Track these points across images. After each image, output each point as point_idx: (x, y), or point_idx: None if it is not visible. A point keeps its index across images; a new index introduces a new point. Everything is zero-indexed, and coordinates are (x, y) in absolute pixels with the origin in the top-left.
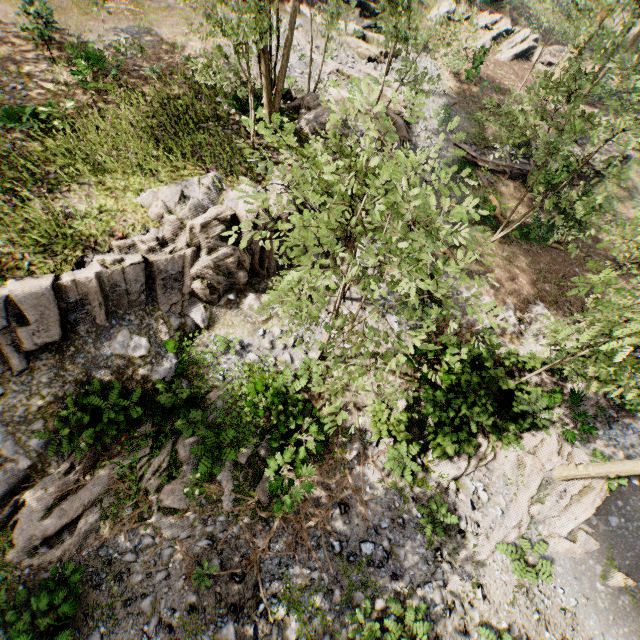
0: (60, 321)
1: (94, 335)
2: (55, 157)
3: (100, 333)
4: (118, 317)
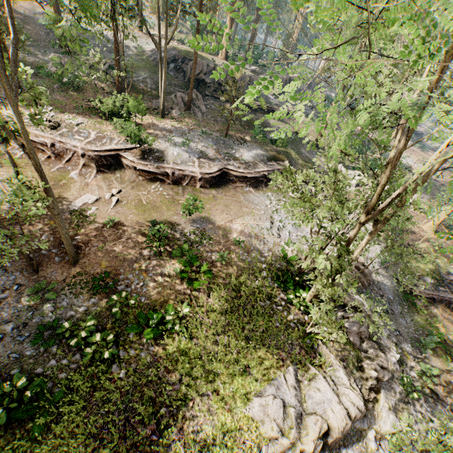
0: None
1: None
2: (176, 362)
3: None
4: None
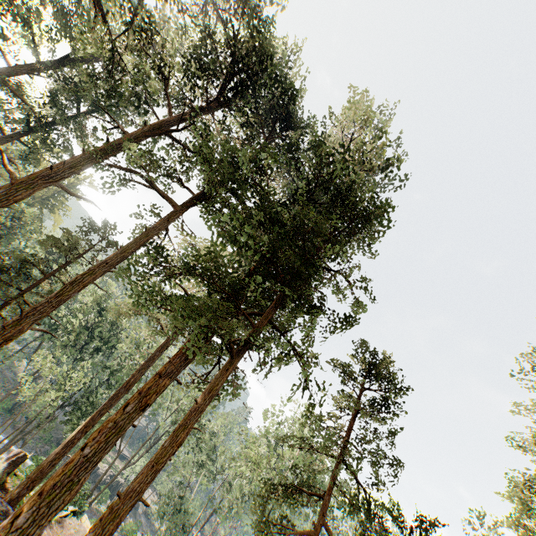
0: None
1: None
2: None
3: None
4: None
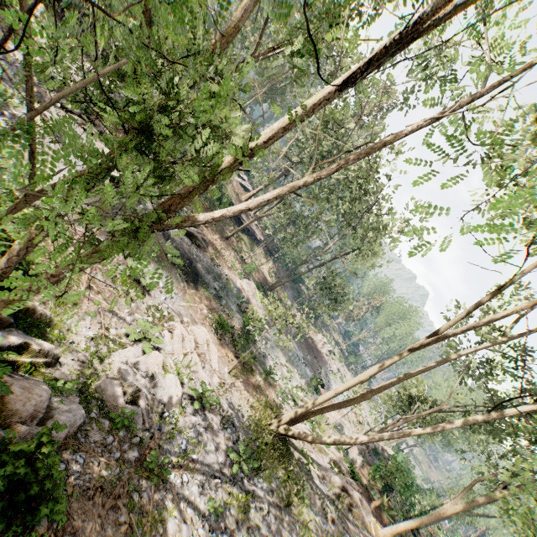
0: None
1: None
2: None
3: None
4: None
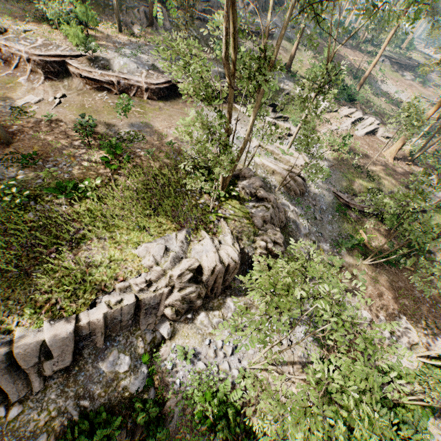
0: (73, 351)
1: (93, 355)
2: (84, 217)
3: (98, 354)
4: (111, 339)
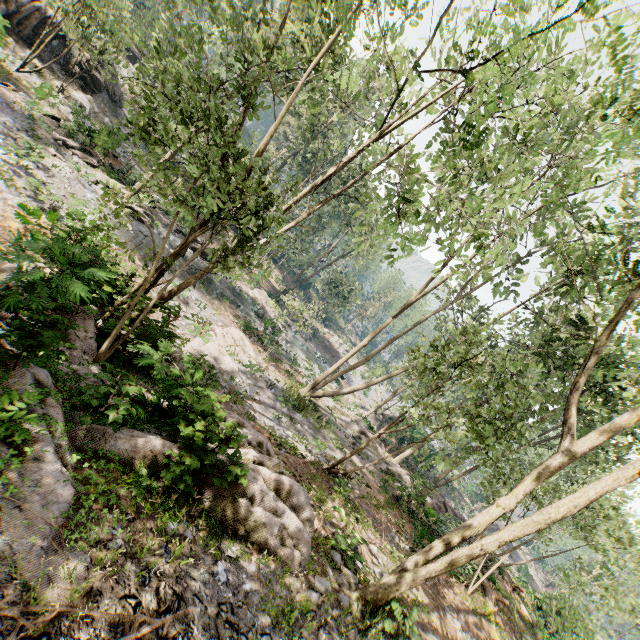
0: None
1: None
2: None
3: None
4: None
